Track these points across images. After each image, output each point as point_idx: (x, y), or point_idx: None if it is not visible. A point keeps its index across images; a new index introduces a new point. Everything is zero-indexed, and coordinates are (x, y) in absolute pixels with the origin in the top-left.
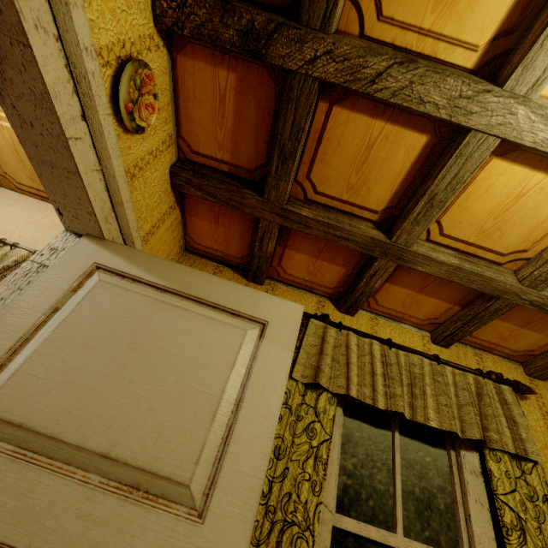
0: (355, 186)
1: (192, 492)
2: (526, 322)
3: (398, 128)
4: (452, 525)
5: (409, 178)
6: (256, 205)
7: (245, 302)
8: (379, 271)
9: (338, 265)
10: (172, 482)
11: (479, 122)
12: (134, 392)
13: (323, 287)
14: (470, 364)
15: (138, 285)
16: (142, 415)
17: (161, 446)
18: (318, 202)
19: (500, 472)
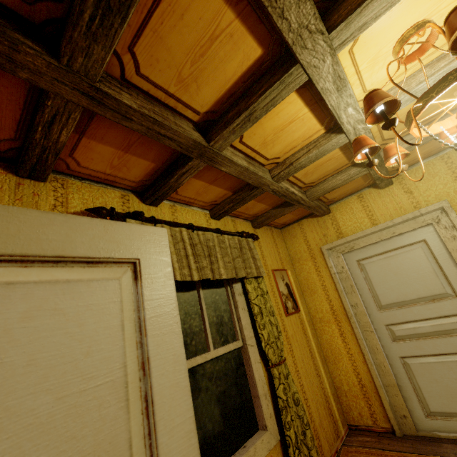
0: (186, 80)
1: None
2: (261, 199)
3: (244, 30)
4: (232, 327)
5: (236, 87)
6: (44, 69)
7: (102, 242)
8: (191, 170)
9: (148, 160)
10: None
11: (306, 59)
12: None
13: (127, 181)
14: (231, 228)
15: None
16: None
17: None
18: (138, 87)
19: (252, 289)
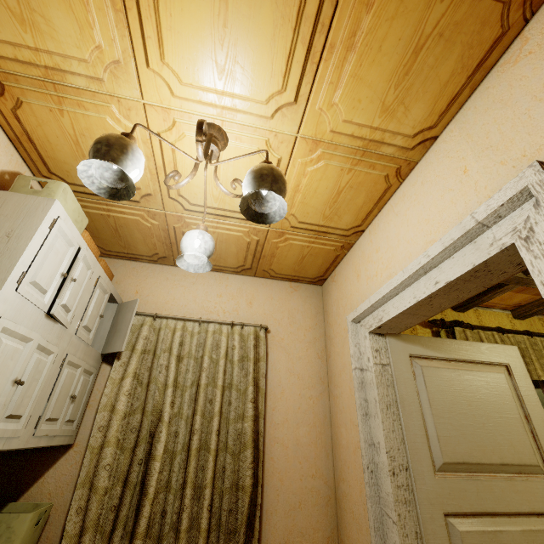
0: None
1: (541, 467)
2: None
3: None
4: None
5: None
6: None
7: (491, 355)
8: (505, 290)
9: None
10: (532, 466)
11: None
12: (488, 429)
13: None
14: (539, 327)
15: (436, 361)
16: (500, 439)
17: (517, 451)
18: None
19: None
